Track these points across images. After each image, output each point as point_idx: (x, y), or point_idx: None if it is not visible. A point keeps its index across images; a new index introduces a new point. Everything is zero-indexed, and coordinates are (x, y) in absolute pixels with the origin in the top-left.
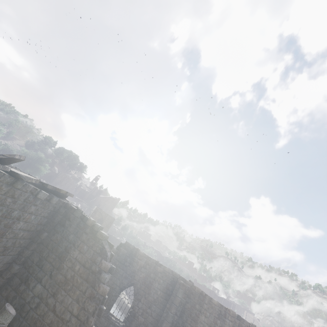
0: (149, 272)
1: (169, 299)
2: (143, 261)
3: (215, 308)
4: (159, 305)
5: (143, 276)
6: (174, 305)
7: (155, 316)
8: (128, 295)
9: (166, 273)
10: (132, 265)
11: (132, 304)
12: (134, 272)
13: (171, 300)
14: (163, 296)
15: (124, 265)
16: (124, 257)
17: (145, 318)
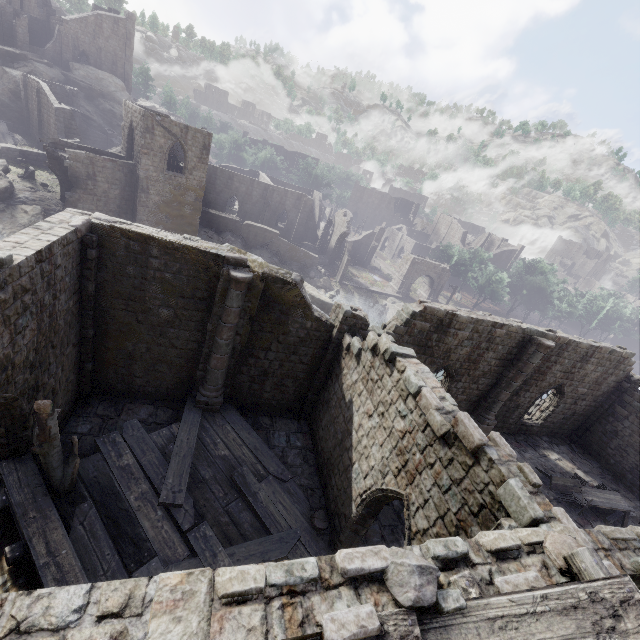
0: (478, 343)
1: (514, 368)
2: (467, 331)
3: (580, 353)
4: (491, 375)
5: (466, 352)
6: (523, 374)
7: (483, 388)
8: (295, 270)
9: (512, 335)
10: (443, 344)
11: (444, 386)
12: (448, 352)
13: (518, 368)
14: (500, 364)
15: (426, 347)
16: (425, 335)
17: (468, 395)
